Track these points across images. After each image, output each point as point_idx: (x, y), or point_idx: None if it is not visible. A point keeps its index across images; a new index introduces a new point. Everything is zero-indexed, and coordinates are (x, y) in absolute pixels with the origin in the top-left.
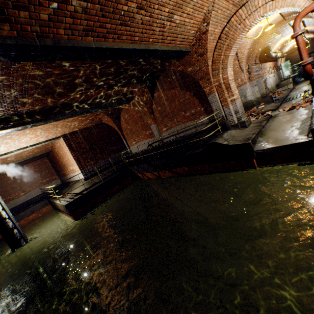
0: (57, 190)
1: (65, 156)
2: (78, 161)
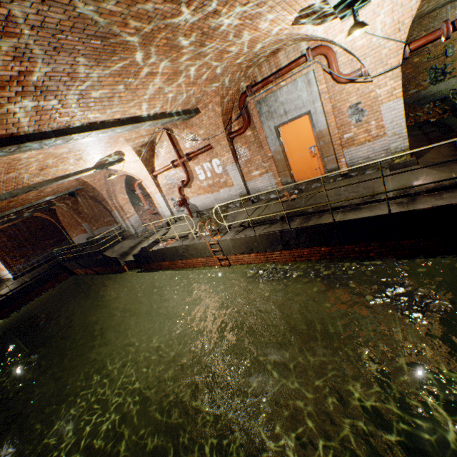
0: None
1: None
2: (4, 261)
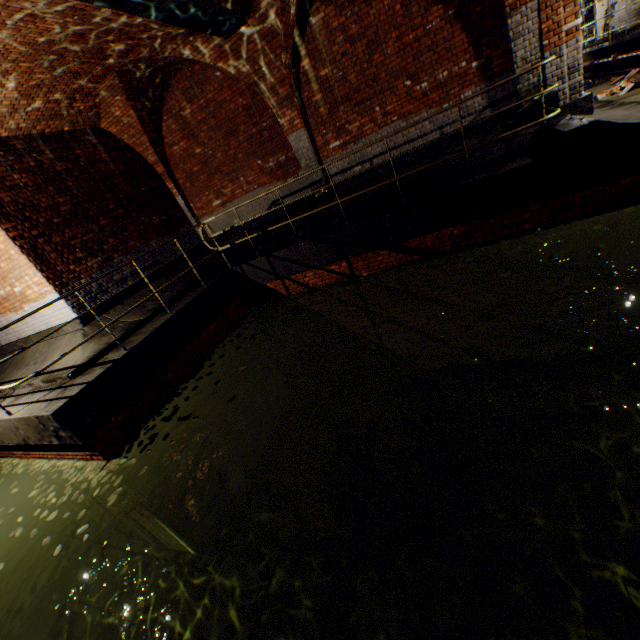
0: None
1: None
2: (37, 258)
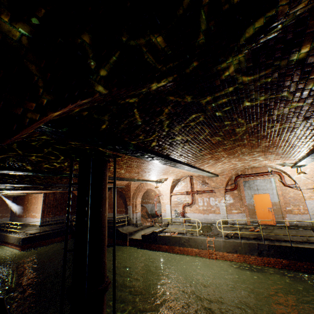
0: (2, 227)
1: (35, 204)
2: (43, 211)
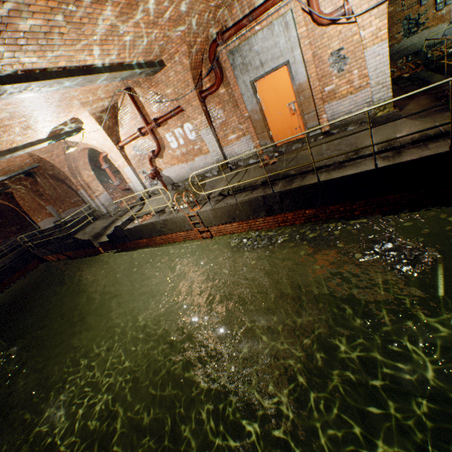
0: None
1: None
2: None
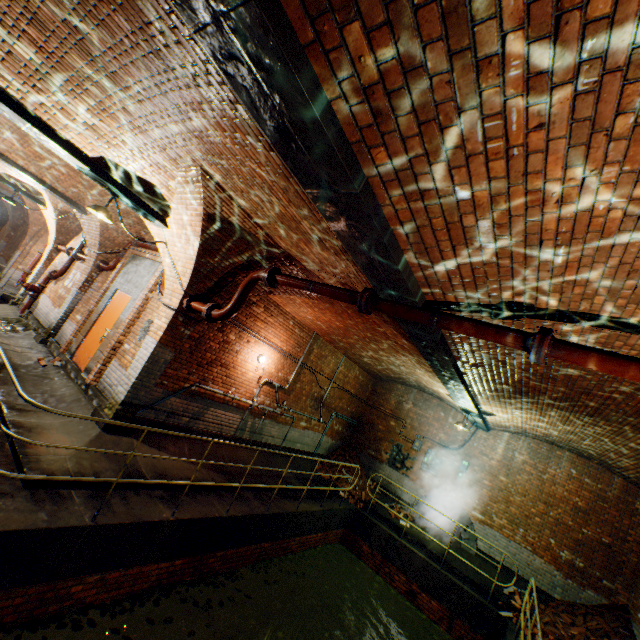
0: None
1: None
2: None
